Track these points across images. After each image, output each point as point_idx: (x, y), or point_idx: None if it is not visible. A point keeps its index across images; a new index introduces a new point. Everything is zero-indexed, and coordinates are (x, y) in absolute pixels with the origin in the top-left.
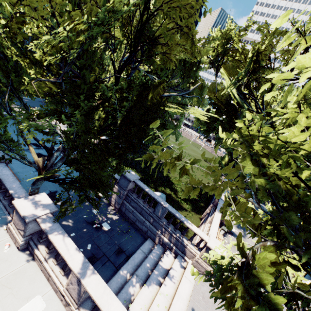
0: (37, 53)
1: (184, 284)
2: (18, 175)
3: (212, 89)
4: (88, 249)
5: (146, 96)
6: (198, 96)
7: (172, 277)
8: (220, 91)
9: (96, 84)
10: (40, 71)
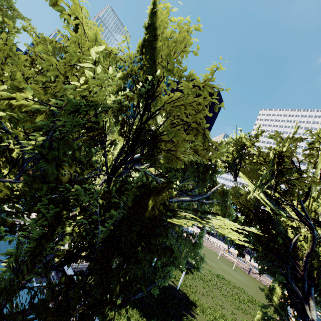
0: (14, 152)
1: None
2: None
3: (233, 193)
4: None
5: (145, 202)
6: (221, 202)
7: None
8: (243, 195)
9: (67, 184)
10: (14, 171)
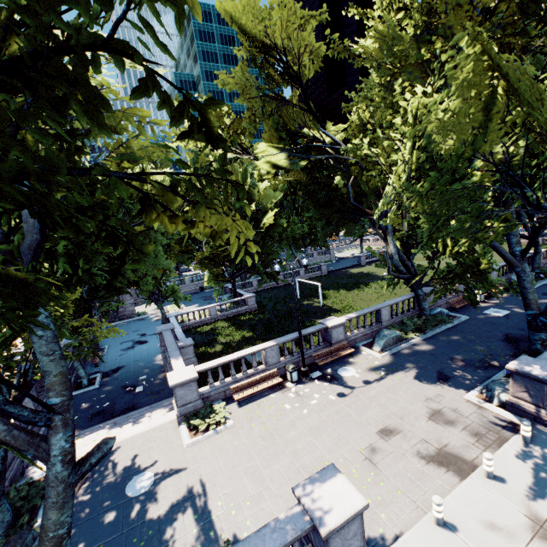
0: None
1: (139, 427)
2: (106, 360)
3: None
4: (104, 406)
5: None
6: None
7: (139, 423)
8: None
9: None
10: None
